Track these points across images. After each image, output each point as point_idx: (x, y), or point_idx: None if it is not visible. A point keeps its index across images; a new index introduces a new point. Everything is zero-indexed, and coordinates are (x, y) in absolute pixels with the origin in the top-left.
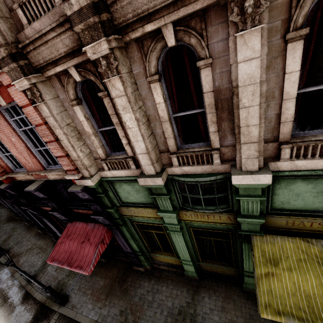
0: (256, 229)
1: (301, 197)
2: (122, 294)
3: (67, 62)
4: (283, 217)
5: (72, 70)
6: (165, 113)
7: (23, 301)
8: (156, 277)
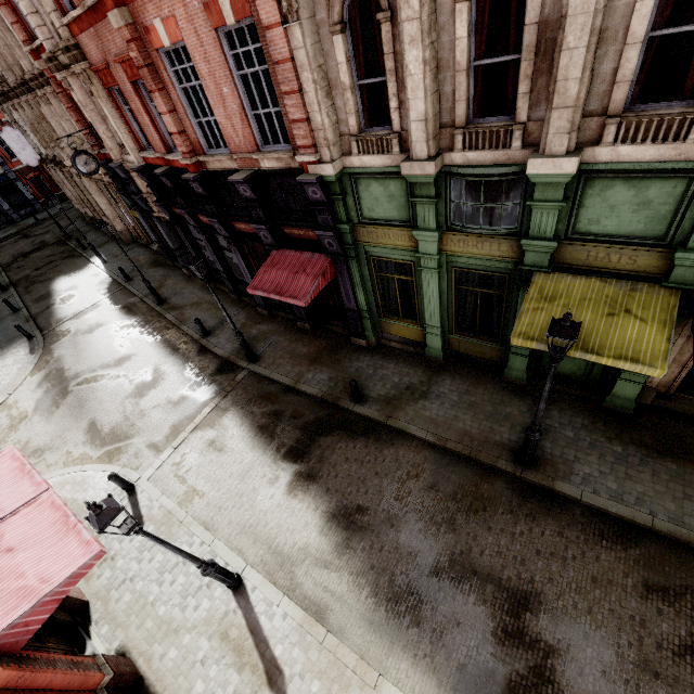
0: (543, 264)
1: (616, 212)
2: (333, 364)
3: None
4: (585, 246)
5: None
6: (464, 56)
7: (200, 354)
8: (383, 354)
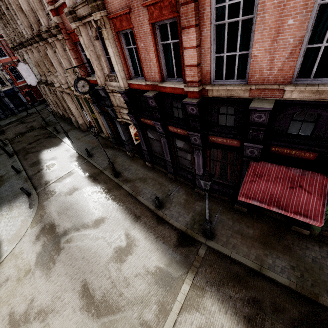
0: None
1: None
2: (285, 250)
3: None
4: None
5: None
6: None
7: (158, 223)
8: None
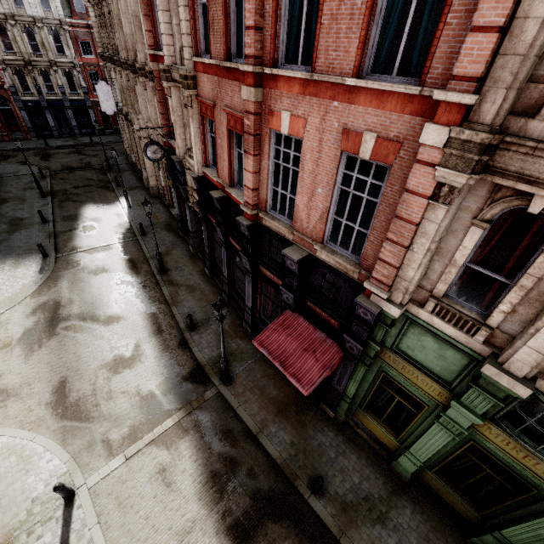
0: None
1: None
2: (298, 424)
3: None
4: None
5: (543, 200)
6: None
7: (179, 346)
8: (347, 437)
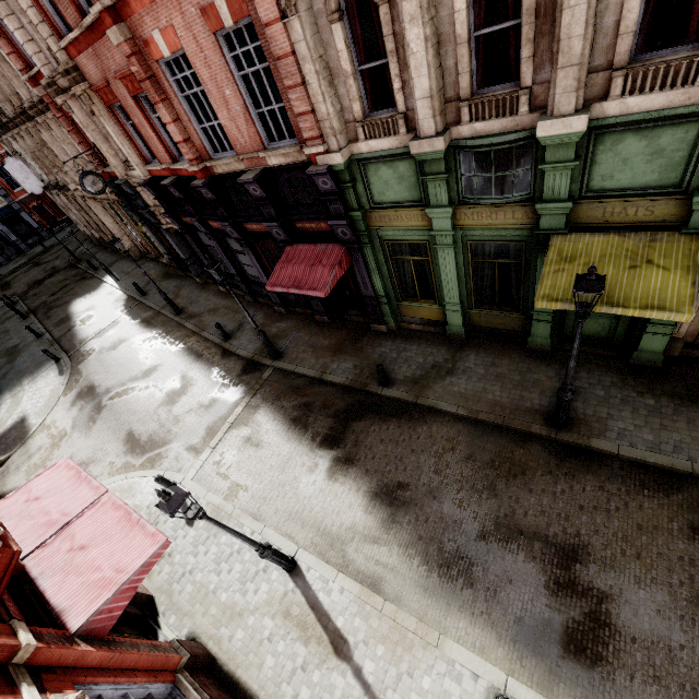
0: (559, 226)
1: (629, 164)
2: (356, 352)
3: None
4: (600, 203)
5: None
6: (464, 28)
7: (223, 357)
8: (404, 338)
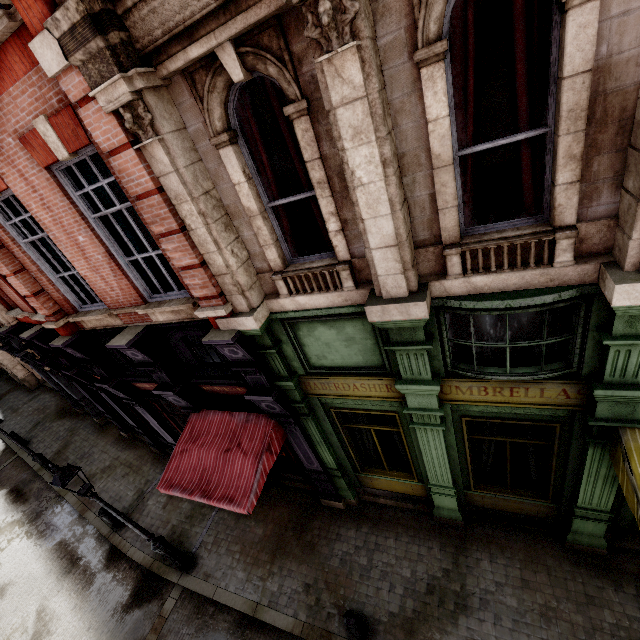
0: (633, 416)
1: None
2: (305, 553)
3: (219, 29)
4: None
5: (227, 52)
6: (447, 144)
7: (109, 563)
8: (371, 521)
